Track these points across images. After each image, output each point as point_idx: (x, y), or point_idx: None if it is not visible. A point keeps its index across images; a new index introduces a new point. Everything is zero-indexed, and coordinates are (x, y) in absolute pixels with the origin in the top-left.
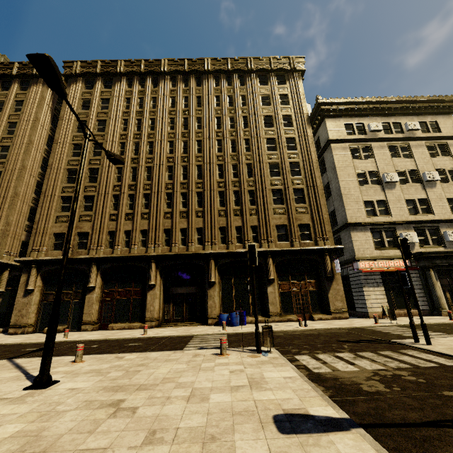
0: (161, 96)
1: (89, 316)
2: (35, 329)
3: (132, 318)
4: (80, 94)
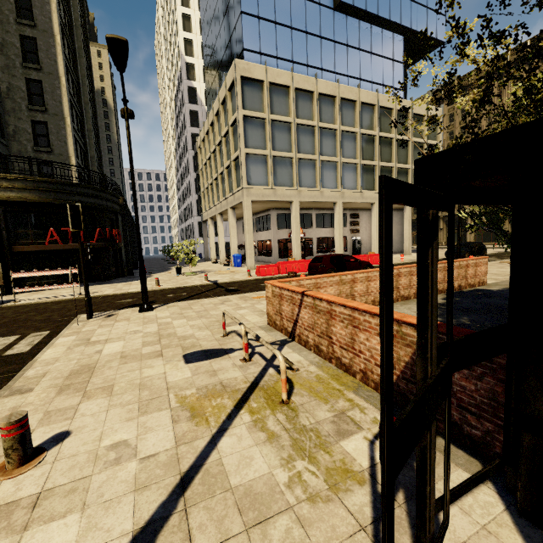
0: (505, 90)
1: (469, 239)
2: (446, 244)
3: (492, 240)
4: (446, 112)
